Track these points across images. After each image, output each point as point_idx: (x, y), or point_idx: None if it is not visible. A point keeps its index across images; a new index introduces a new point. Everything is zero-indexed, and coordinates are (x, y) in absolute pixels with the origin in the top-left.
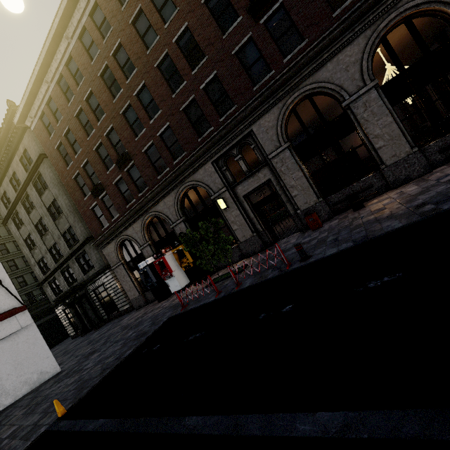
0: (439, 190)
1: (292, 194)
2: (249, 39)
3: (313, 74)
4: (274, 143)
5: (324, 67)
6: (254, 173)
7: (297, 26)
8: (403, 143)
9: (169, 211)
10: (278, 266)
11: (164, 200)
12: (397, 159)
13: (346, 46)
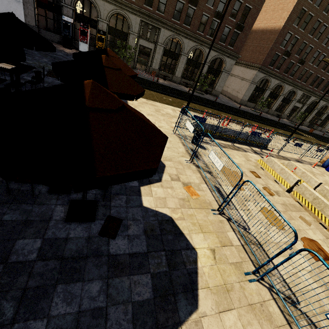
0: (180, 88)
1: (154, 61)
2: (183, 3)
3: (184, 37)
4: (162, 41)
5: (186, 39)
6: (149, 42)
7: (192, 20)
8: (181, 74)
9: (103, 11)
10: (148, 78)
11: (105, 3)
12: (177, 76)
13: (192, 41)
